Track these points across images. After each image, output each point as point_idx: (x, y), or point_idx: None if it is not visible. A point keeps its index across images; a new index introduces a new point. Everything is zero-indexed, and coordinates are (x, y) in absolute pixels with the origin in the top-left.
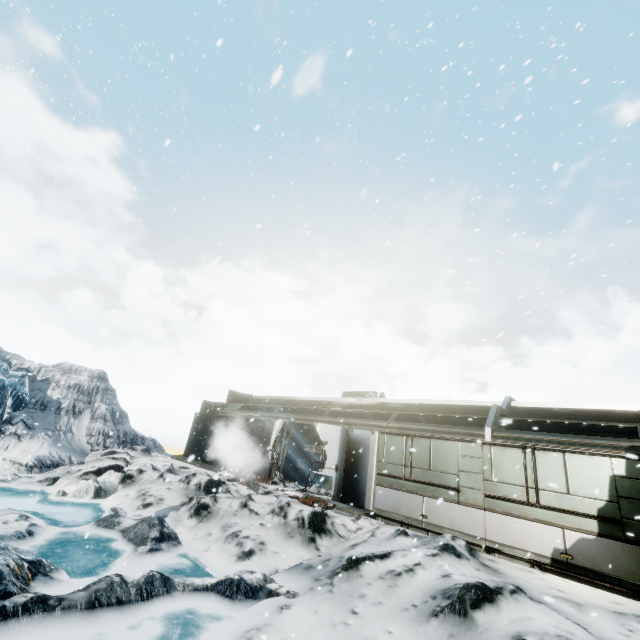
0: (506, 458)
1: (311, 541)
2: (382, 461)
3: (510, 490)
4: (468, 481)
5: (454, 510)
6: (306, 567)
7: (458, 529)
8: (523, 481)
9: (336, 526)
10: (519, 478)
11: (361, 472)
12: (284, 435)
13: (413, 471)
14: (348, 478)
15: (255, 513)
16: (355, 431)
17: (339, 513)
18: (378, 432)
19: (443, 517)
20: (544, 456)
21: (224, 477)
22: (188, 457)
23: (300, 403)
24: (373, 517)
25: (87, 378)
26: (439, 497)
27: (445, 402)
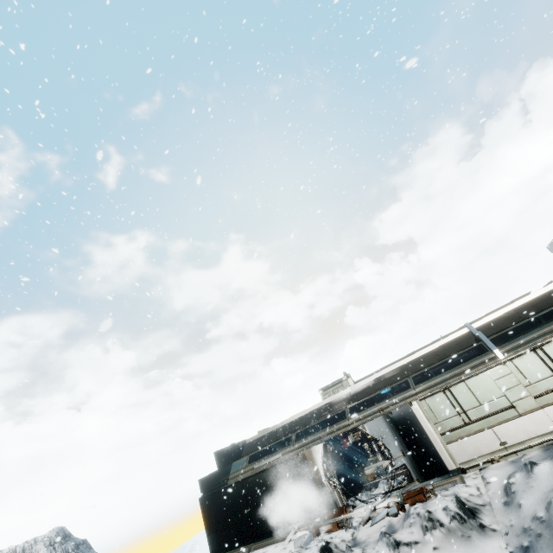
0: (528, 363)
1: (483, 528)
2: (438, 422)
3: (547, 383)
4: (515, 395)
5: (522, 423)
6: (523, 551)
7: (535, 435)
8: (550, 372)
9: (471, 500)
10: (546, 371)
11: (424, 442)
12: (325, 457)
13: (469, 414)
14: (416, 455)
15: (414, 543)
16: (394, 412)
17: (443, 489)
18: (415, 401)
19: (518, 434)
20: (550, 347)
21: (304, 539)
22: (221, 552)
23: (302, 421)
24: (464, 472)
25: (46, 551)
26: (503, 421)
27: (425, 350)
